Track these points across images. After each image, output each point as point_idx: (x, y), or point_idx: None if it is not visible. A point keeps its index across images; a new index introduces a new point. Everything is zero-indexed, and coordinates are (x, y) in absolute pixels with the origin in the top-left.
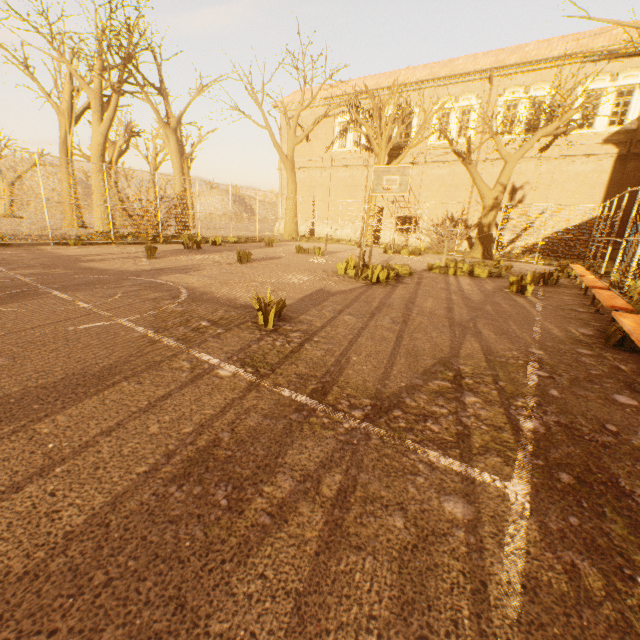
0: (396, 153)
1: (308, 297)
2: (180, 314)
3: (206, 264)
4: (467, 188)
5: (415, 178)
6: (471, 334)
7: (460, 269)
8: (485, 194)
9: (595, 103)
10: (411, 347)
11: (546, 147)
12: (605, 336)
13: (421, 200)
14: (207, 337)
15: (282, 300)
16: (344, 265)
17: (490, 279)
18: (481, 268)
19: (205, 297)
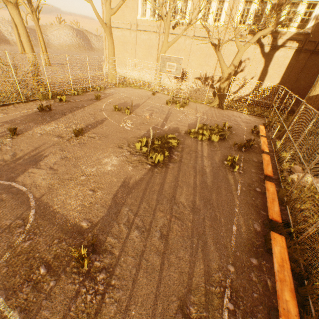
0: (177, 26)
1: (115, 199)
2: (26, 255)
3: (52, 143)
4: (216, 57)
5: (187, 46)
6: (201, 247)
7: (204, 136)
8: (224, 71)
9: (294, 10)
10: (167, 281)
11: (262, 37)
12: (265, 237)
13: (190, 61)
14: (42, 299)
15: (94, 237)
16: (140, 144)
17: (219, 144)
18: (215, 136)
19: (47, 214)
